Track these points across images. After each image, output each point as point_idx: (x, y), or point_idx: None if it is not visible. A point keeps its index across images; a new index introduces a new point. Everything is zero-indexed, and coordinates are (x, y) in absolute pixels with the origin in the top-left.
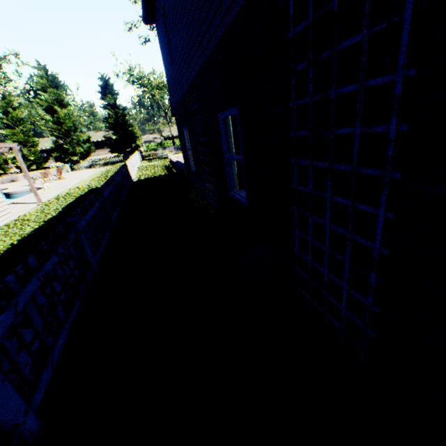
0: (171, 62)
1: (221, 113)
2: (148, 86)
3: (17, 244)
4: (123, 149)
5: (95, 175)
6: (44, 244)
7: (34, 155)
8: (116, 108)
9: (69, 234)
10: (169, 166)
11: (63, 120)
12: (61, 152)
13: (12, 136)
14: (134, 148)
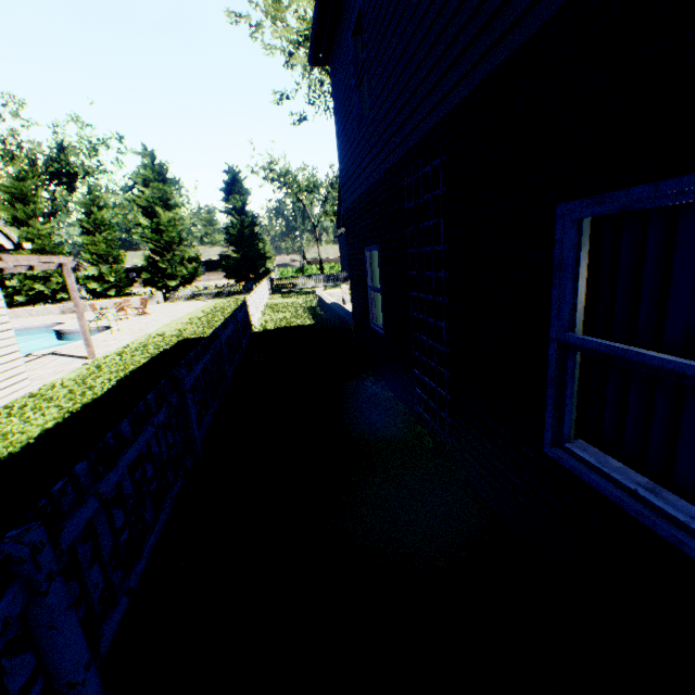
0: (357, 121)
1: (584, 198)
2: (293, 187)
3: None
4: (245, 274)
5: (195, 313)
6: None
7: (116, 274)
8: (244, 214)
9: None
10: (316, 307)
11: (164, 227)
12: (154, 274)
13: (89, 246)
14: (262, 274)
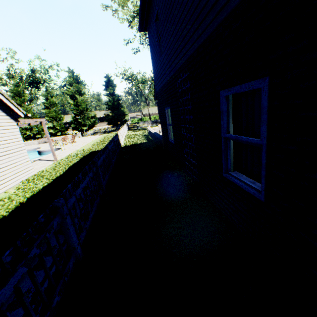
0: (159, 56)
1: (226, 89)
2: (135, 81)
3: (25, 202)
4: (116, 122)
5: (96, 140)
6: (7, 254)
7: (60, 125)
8: (114, 95)
9: (52, 220)
10: (148, 135)
11: (80, 103)
12: (76, 124)
13: (48, 114)
14: (123, 122)
